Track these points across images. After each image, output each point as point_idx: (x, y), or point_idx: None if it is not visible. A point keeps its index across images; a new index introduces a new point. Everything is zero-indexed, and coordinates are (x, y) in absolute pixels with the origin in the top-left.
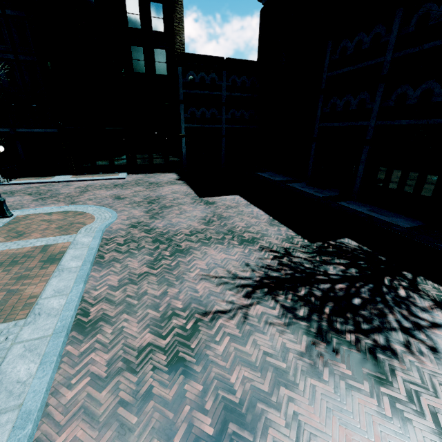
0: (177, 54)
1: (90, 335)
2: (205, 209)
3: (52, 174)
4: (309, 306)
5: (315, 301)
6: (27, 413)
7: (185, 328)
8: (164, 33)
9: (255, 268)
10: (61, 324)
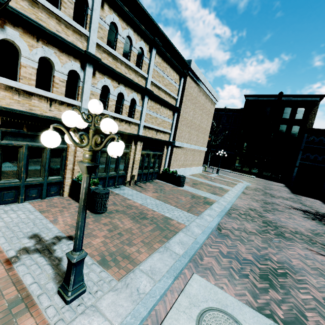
0: (306, 128)
1: (246, 194)
2: (292, 196)
3: (223, 168)
4: (316, 217)
5: (320, 218)
6: (238, 193)
7: (269, 202)
8: (301, 119)
9: (302, 209)
10: (240, 190)
